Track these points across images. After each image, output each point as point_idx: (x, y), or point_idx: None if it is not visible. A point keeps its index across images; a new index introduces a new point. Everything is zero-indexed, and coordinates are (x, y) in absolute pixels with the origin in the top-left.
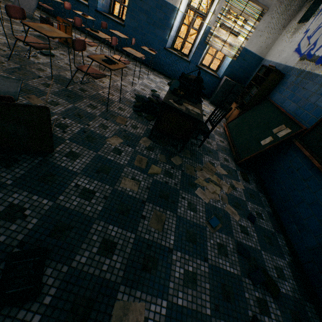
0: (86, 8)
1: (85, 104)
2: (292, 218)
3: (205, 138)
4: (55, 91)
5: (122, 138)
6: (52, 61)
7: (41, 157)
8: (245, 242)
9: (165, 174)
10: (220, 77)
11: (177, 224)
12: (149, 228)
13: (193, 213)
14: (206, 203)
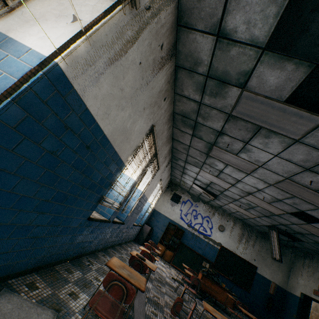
0: (105, 224)
1: None
2: None
3: None
4: None
5: None
6: None
7: None
8: (244, 318)
9: None
10: (142, 224)
11: None
12: None
13: None
14: None
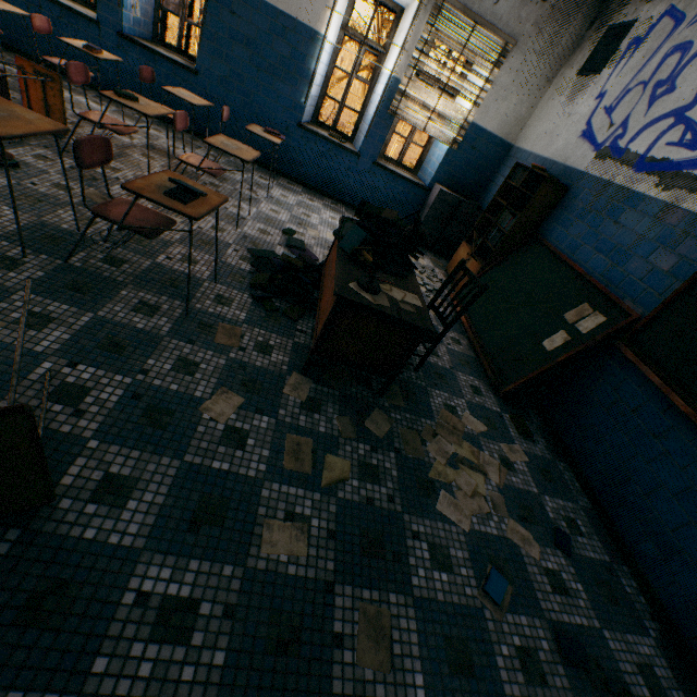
0: (92, 28)
1: (127, 305)
2: (641, 525)
3: (429, 351)
4: (35, 278)
5: (239, 390)
6: (13, 181)
7: (15, 527)
8: (568, 620)
9: (362, 475)
10: (427, 185)
11: (420, 629)
12: (360, 671)
13: (446, 574)
14: (465, 531)
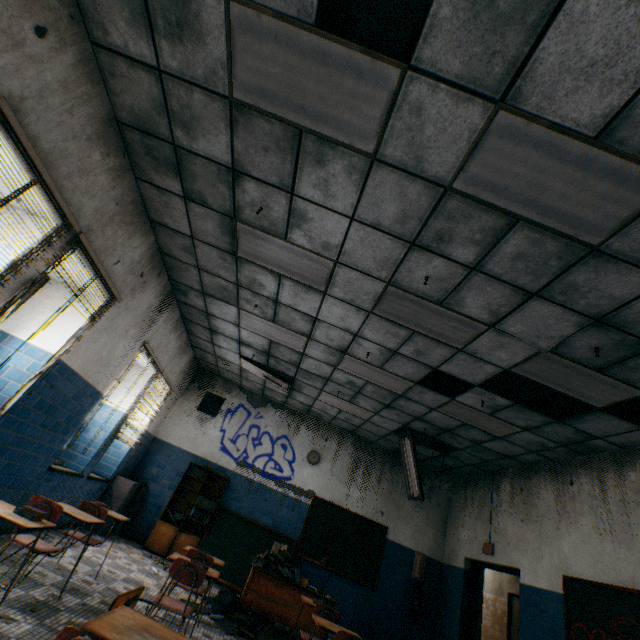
0: None
1: None
2: None
3: None
4: None
5: None
6: None
7: None
8: None
9: None
10: (110, 477)
11: None
12: None
13: None
14: None
